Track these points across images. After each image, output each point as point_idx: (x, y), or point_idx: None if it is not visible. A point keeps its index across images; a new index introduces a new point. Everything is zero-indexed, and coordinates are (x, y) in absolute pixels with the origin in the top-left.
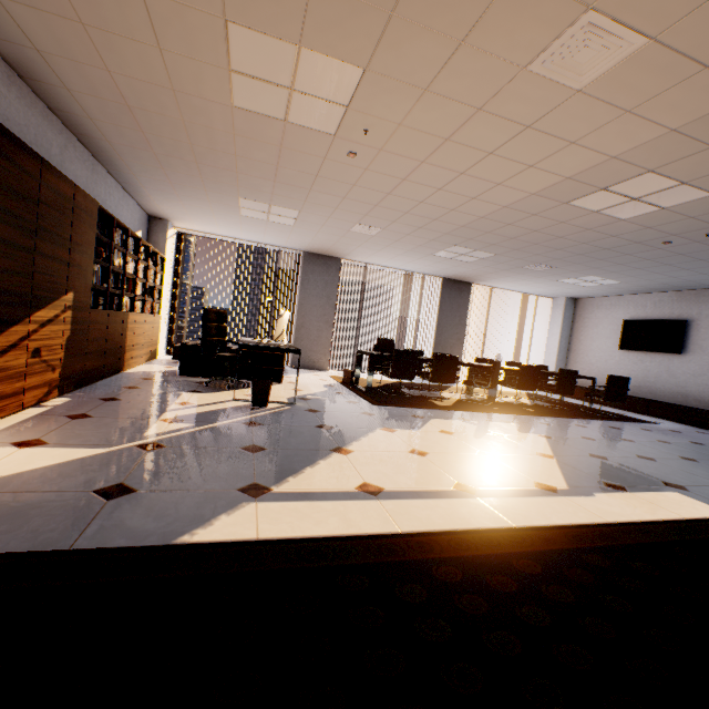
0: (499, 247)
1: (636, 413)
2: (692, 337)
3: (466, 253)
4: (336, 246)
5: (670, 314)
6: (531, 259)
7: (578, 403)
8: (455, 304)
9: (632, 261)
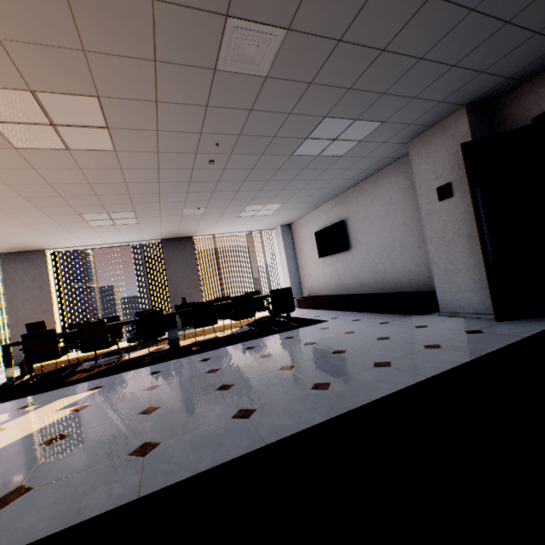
0: (115, 205)
1: (334, 311)
2: (351, 233)
3: (110, 217)
4: (5, 242)
5: (335, 218)
6: (170, 207)
7: (294, 315)
8: (182, 258)
9: (240, 186)
